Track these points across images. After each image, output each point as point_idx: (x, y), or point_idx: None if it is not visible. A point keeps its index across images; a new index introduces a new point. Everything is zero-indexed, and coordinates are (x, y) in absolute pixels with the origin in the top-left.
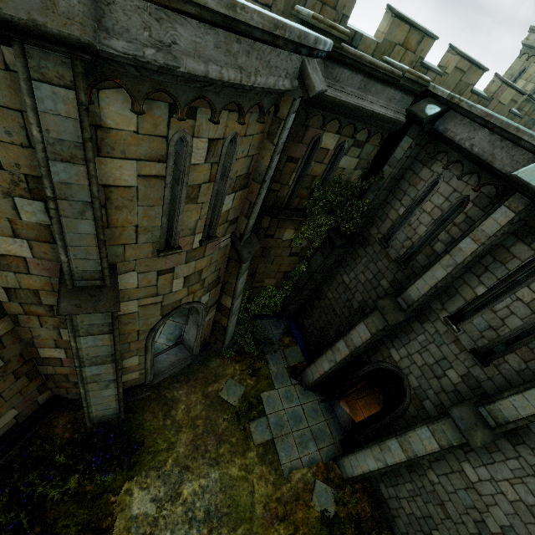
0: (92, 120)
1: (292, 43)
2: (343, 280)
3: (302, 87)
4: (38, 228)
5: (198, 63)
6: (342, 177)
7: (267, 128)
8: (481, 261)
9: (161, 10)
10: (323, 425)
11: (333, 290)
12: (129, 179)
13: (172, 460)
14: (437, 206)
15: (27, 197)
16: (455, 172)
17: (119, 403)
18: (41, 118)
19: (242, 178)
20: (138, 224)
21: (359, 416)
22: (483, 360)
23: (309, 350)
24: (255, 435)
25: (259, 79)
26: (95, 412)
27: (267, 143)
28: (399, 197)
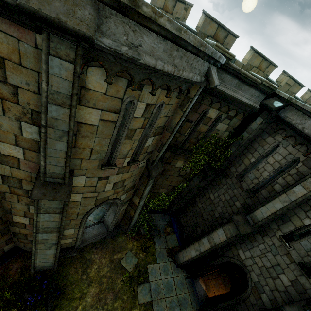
0: (80, 83)
1: (207, 55)
2: (210, 197)
3: (206, 81)
4: (31, 142)
5: (152, 59)
6: (217, 135)
7: (181, 101)
8: (307, 201)
9: (137, 26)
10: (186, 295)
11: (202, 202)
12: (94, 120)
13: (81, 307)
14: (277, 161)
15: (29, 123)
16: (290, 142)
17: (55, 259)
18: (49, 77)
19: (160, 128)
20: (93, 148)
21: (211, 292)
22: (308, 273)
23: (182, 239)
24: (140, 296)
25: (184, 73)
26: (38, 263)
27: (178, 110)
28: (252, 152)
